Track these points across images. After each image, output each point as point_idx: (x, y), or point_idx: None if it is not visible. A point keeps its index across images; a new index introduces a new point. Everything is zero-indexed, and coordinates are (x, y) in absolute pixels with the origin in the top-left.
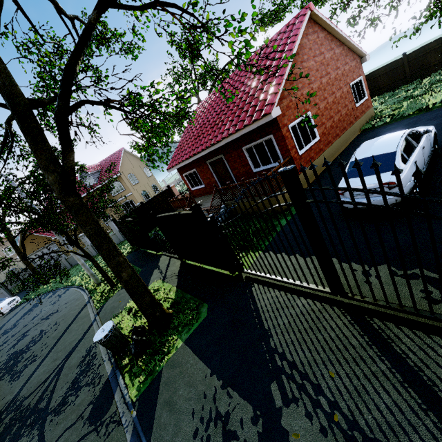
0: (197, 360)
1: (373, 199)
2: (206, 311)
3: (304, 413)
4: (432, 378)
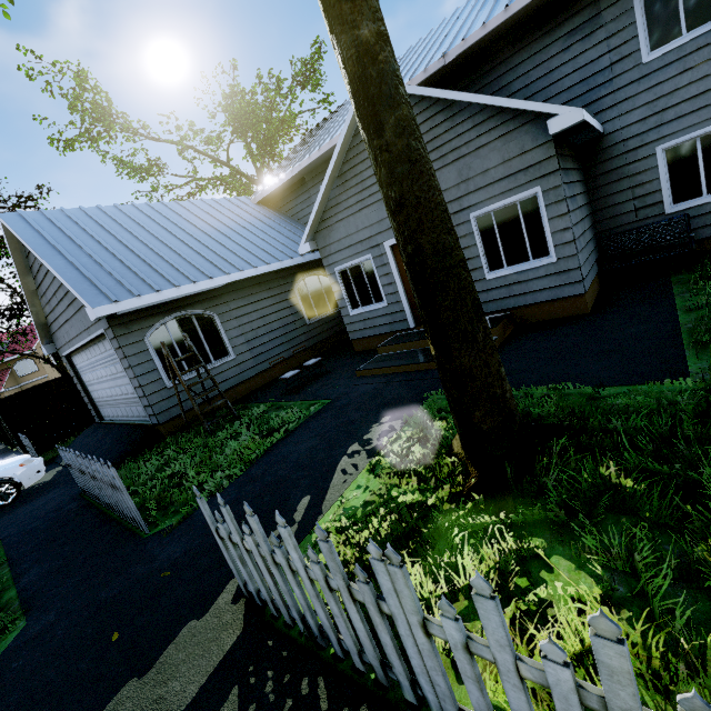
0: None
1: None
2: None
3: None
4: None
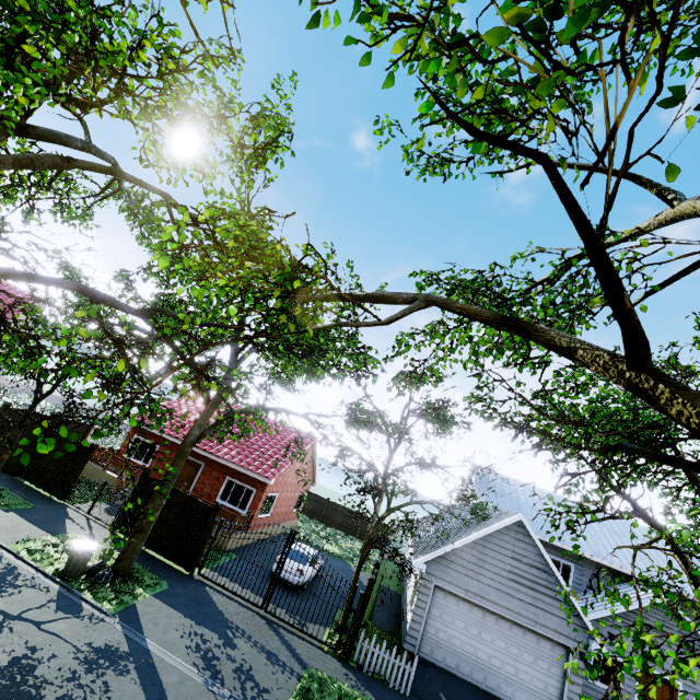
0: (171, 608)
1: (290, 575)
2: (167, 585)
3: (244, 641)
4: (291, 643)
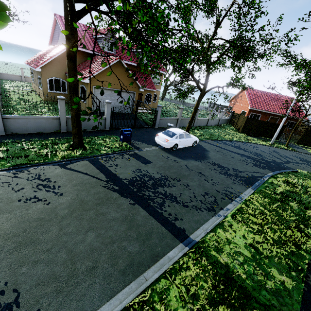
0: None
1: None
2: None
3: None
4: None
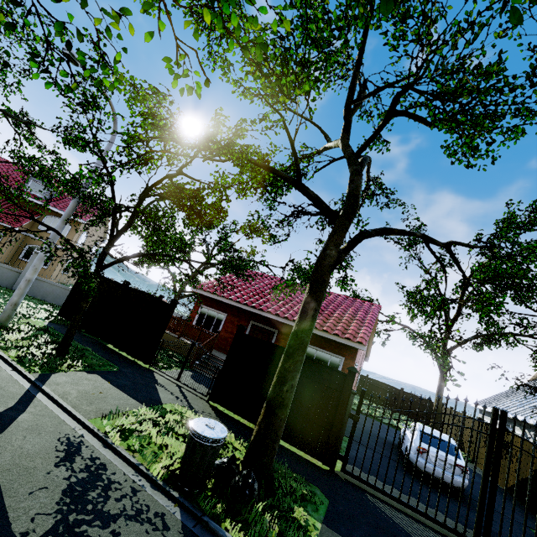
0: None
1: (447, 473)
2: (324, 495)
3: None
4: None
